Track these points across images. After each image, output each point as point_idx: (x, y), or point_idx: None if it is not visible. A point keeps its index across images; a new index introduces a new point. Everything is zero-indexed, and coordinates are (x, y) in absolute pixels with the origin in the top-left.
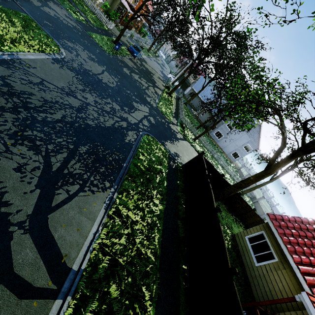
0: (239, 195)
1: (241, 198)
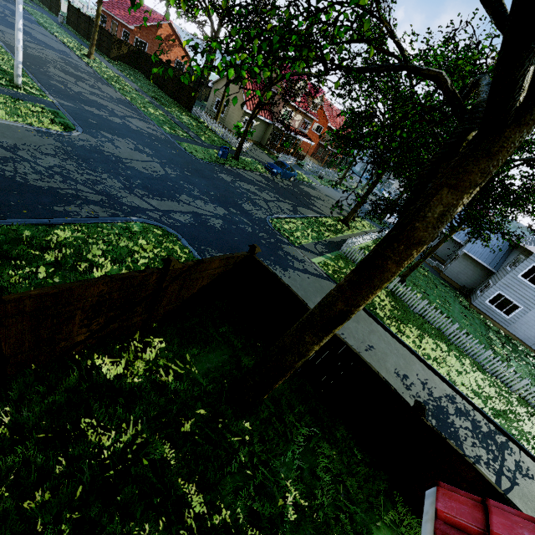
0: (421, 418)
1: (438, 434)
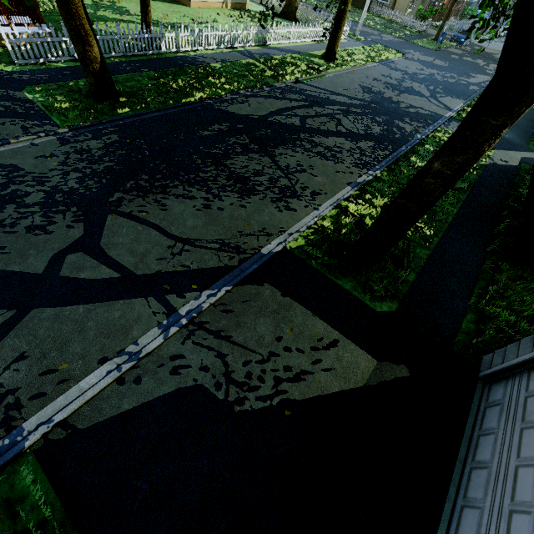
0: None
1: None
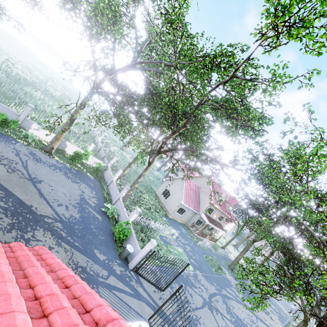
0: None
1: None
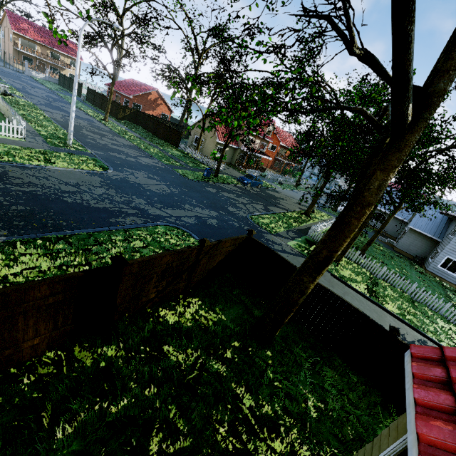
0: (397, 338)
1: None
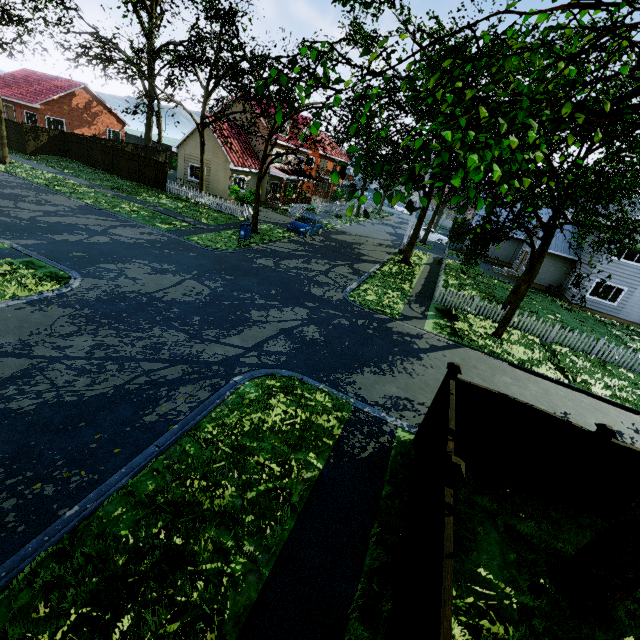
0: None
1: None
